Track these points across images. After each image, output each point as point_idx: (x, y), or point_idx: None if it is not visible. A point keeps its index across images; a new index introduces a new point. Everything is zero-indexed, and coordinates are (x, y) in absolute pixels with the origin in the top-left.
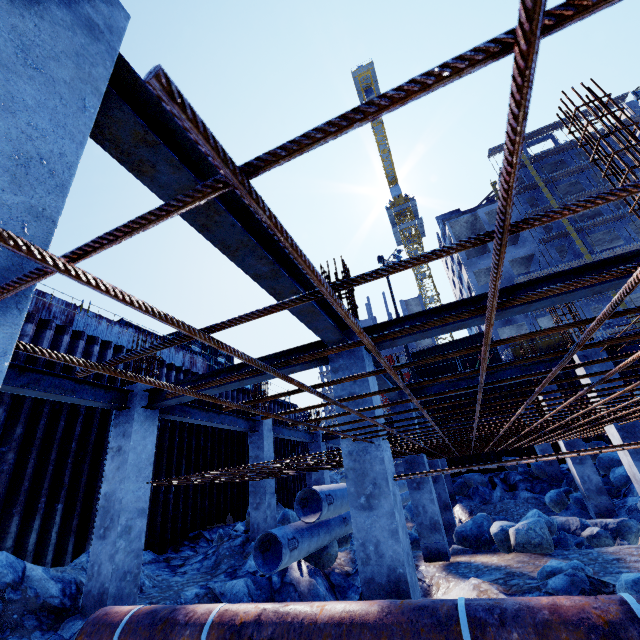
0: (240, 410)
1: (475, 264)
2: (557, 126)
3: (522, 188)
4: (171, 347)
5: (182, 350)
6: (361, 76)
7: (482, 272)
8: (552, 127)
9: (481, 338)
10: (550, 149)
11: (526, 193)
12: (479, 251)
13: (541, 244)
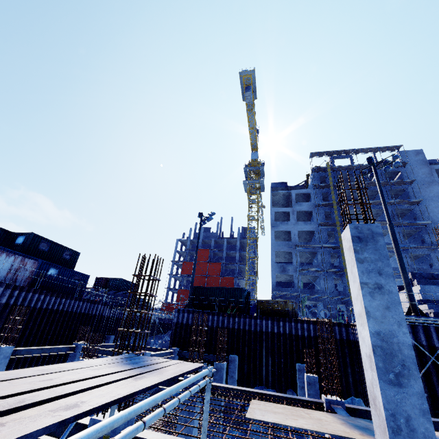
0: (42, 309)
1: (278, 226)
2: (355, 151)
3: (321, 185)
4: (3, 253)
5: (14, 255)
6: (245, 76)
7: (282, 232)
8: (352, 151)
9: (238, 292)
10: (345, 166)
11: (323, 189)
12: (286, 216)
13: (320, 226)
